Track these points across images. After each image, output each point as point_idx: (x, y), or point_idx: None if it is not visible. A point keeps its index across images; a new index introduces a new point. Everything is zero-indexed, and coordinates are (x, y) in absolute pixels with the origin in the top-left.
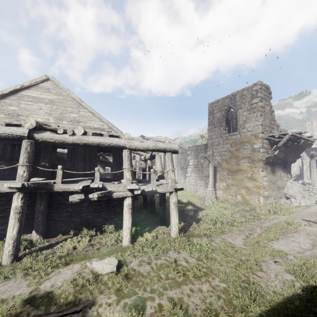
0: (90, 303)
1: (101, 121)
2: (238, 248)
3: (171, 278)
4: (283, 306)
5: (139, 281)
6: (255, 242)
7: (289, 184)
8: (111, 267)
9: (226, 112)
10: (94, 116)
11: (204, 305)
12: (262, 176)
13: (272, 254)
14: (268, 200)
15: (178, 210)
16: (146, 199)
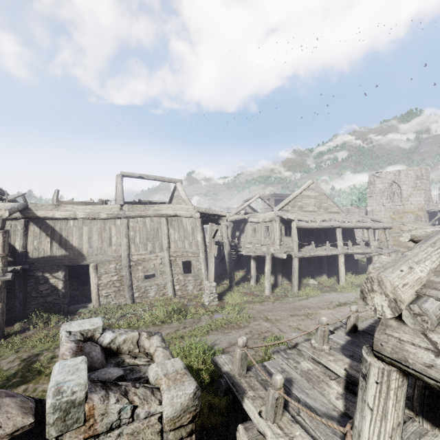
0: None
1: (338, 207)
2: None
3: None
4: None
5: None
6: None
7: None
8: None
9: (389, 185)
10: (334, 204)
11: None
12: None
13: None
14: None
15: None
16: None
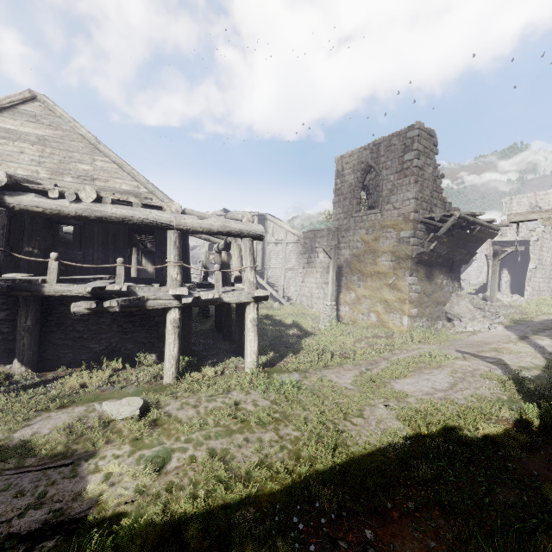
0: (89, 455)
1: (135, 180)
2: (340, 387)
3: (222, 425)
4: (369, 458)
5: (172, 429)
6: (369, 380)
7: (455, 298)
8: (131, 410)
9: (362, 173)
10: (122, 170)
11: (256, 456)
12: (410, 283)
13: (386, 396)
14: (416, 322)
15: (257, 332)
16: (220, 317)
